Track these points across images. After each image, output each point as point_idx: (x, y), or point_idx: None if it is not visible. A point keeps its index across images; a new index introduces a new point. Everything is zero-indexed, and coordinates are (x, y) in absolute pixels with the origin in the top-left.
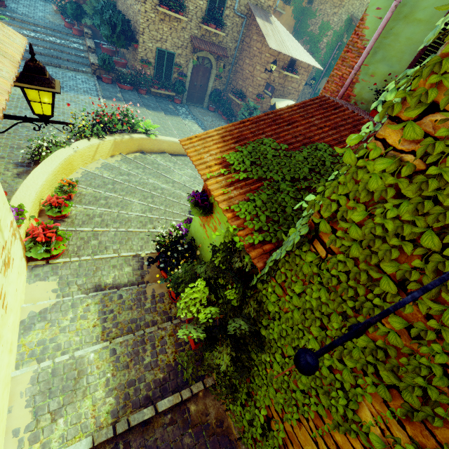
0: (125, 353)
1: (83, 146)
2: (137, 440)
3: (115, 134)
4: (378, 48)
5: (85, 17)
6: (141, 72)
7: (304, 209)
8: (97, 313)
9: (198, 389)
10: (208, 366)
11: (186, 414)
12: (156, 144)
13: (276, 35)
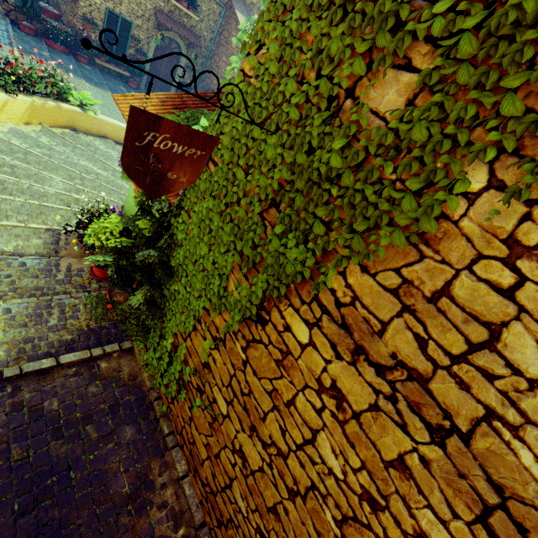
0: (24, 314)
1: None
2: (31, 386)
3: (34, 95)
4: None
5: None
6: (82, 33)
7: None
8: None
9: (113, 349)
10: (121, 311)
11: (95, 369)
12: (96, 124)
13: None
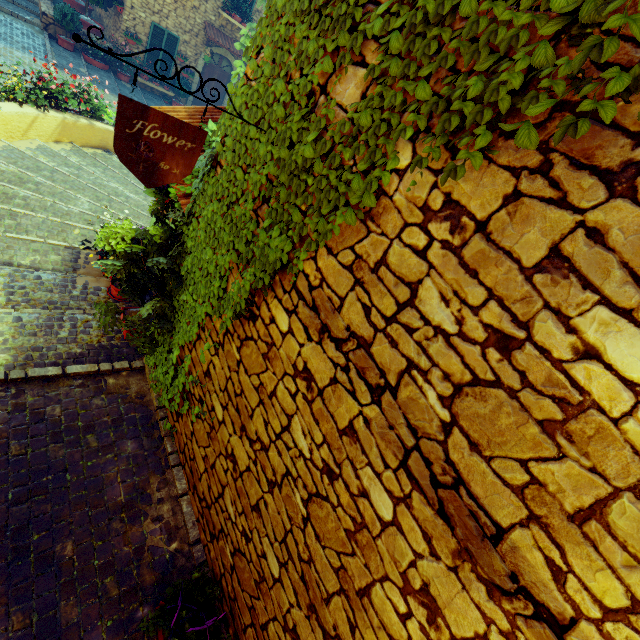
0: (35, 324)
1: (9, 110)
2: (35, 391)
3: (66, 112)
4: None
5: None
6: (124, 49)
7: None
8: (2, 285)
9: (122, 366)
10: (131, 323)
11: (102, 383)
12: None
13: None
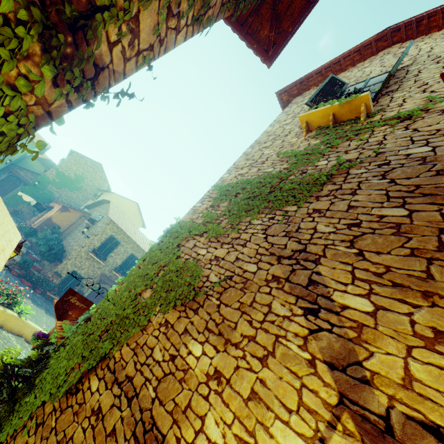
0: None
1: None
2: None
3: None
4: None
5: (34, 237)
6: (49, 278)
7: None
8: None
9: None
10: None
11: None
12: (21, 325)
13: None
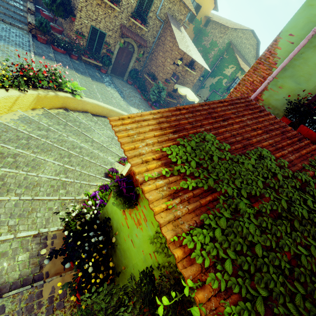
0: None
1: None
2: None
3: (39, 89)
4: (288, 66)
5: None
6: (75, 41)
7: (273, 247)
8: None
9: None
10: None
11: None
12: (81, 104)
13: (183, 40)
